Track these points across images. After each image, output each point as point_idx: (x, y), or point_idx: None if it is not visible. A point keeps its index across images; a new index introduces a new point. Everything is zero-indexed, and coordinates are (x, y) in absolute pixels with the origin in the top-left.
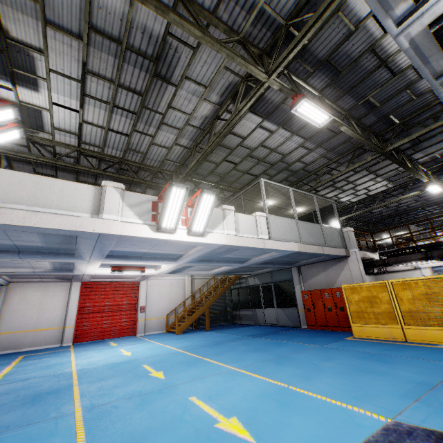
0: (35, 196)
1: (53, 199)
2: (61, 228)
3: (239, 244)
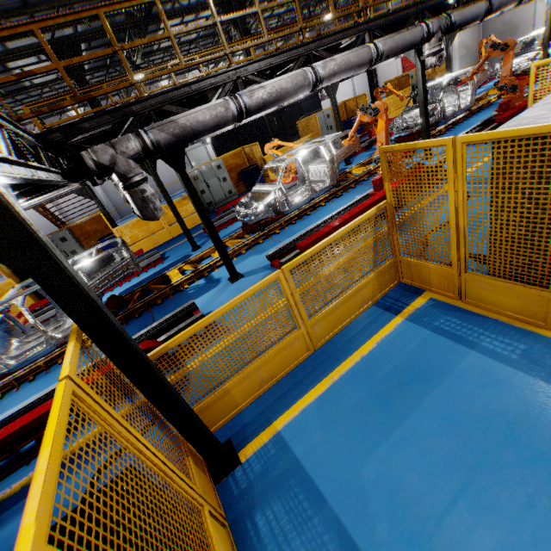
0: None
1: None
2: None
3: None
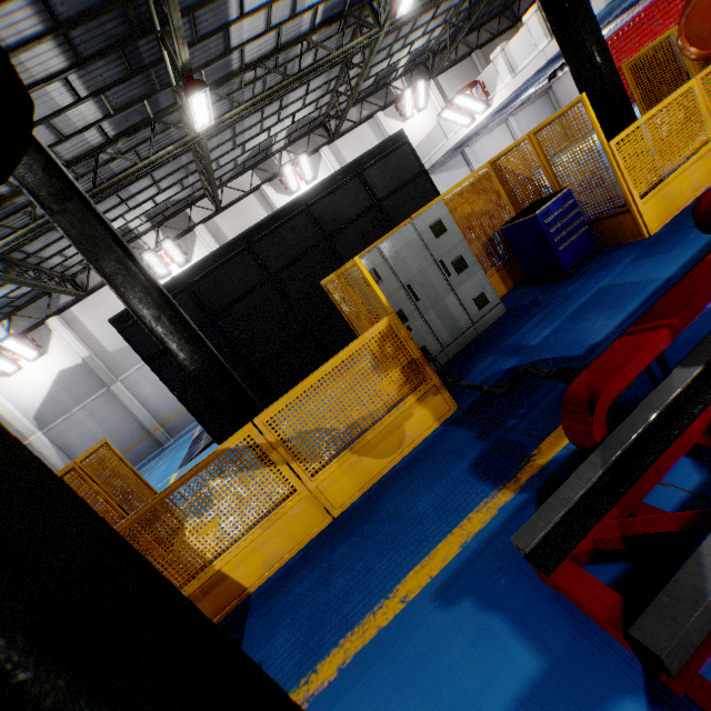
0: (432, 146)
1: (435, 142)
2: (444, 155)
3: (519, 85)
